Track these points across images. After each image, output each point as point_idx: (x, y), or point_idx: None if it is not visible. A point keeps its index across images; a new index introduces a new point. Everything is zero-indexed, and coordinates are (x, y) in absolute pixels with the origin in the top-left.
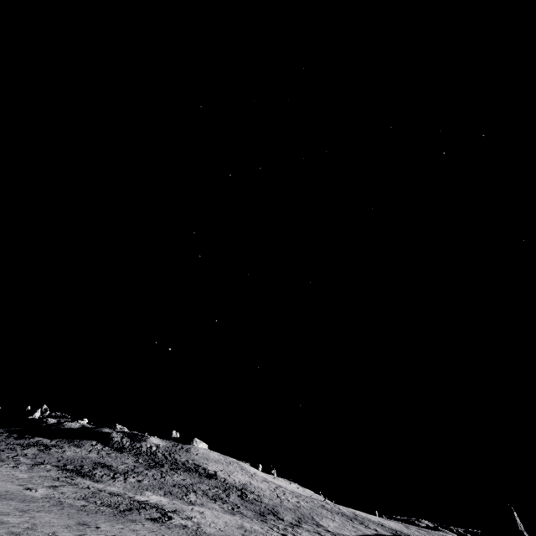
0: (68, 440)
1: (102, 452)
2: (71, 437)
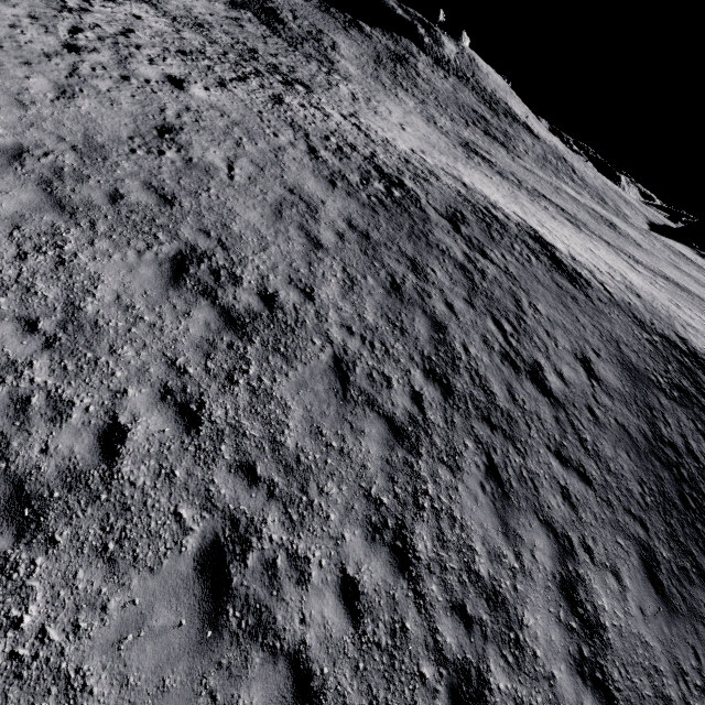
0: (390, 36)
1: (439, 74)
2: (383, 25)
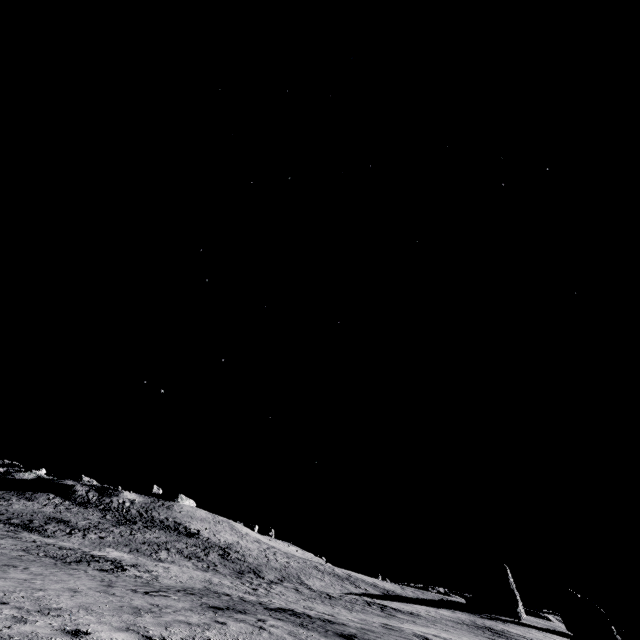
0: (17, 493)
1: (60, 507)
2: (22, 489)
